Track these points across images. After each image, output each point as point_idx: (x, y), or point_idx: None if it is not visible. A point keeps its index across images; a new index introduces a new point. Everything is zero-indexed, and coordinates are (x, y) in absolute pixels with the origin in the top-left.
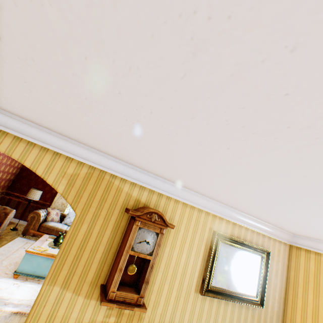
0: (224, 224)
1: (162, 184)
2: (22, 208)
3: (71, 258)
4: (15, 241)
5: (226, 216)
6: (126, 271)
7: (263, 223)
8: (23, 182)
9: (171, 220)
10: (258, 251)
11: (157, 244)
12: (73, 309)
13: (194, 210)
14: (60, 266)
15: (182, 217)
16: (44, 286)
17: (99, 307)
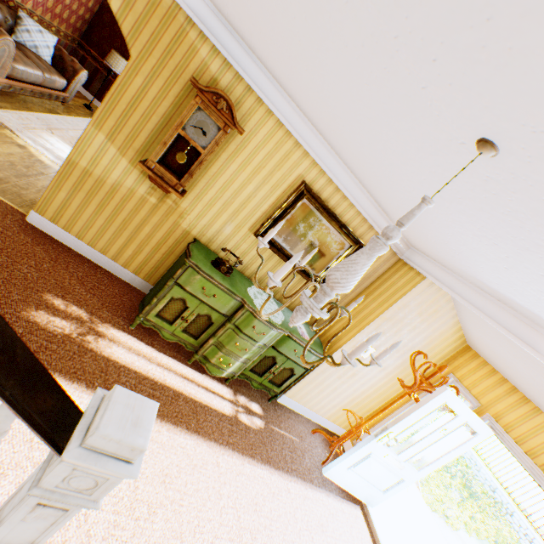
0: (323, 182)
1: (256, 73)
2: (100, 83)
3: (120, 112)
4: (87, 121)
5: (331, 172)
6: (175, 158)
7: (377, 209)
8: (104, 35)
9: (252, 135)
10: (350, 238)
11: (215, 141)
12: (117, 167)
13: (289, 140)
14: (107, 114)
15: (269, 140)
16: (90, 126)
17: (142, 181)
